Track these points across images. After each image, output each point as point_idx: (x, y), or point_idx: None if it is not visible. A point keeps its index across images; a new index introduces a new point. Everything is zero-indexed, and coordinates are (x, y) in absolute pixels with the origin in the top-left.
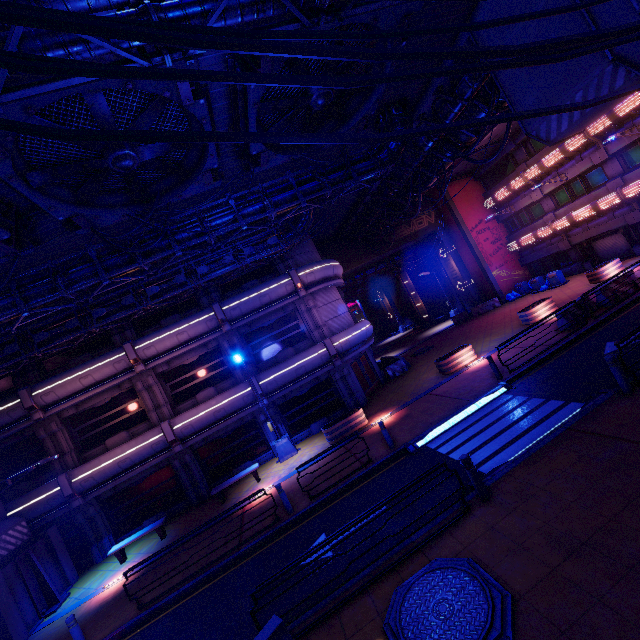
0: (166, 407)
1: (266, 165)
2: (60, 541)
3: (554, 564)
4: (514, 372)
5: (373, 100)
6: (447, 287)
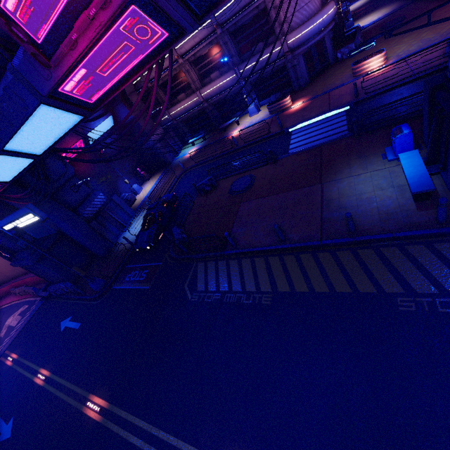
0: (197, 82)
1: None
2: (174, 135)
3: (265, 183)
4: (367, 95)
5: None
6: None
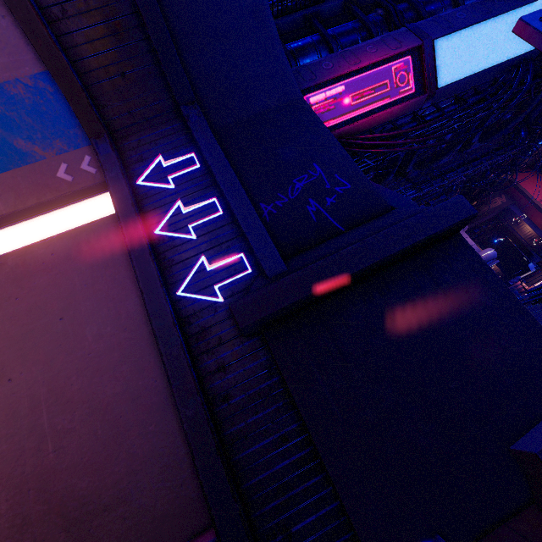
0: None
1: (470, 149)
2: None
3: None
4: None
5: (524, 114)
6: (520, 248)
